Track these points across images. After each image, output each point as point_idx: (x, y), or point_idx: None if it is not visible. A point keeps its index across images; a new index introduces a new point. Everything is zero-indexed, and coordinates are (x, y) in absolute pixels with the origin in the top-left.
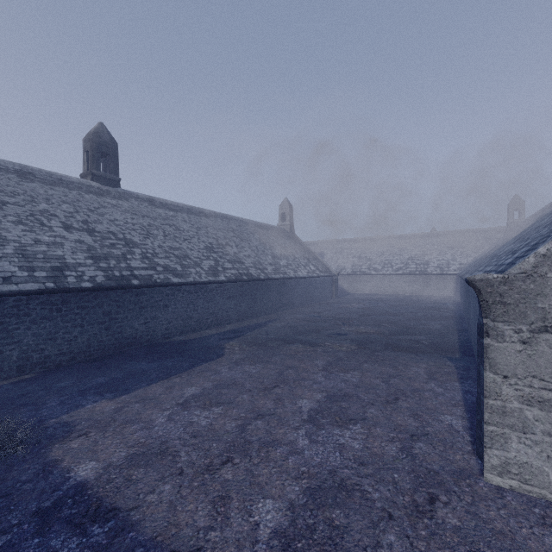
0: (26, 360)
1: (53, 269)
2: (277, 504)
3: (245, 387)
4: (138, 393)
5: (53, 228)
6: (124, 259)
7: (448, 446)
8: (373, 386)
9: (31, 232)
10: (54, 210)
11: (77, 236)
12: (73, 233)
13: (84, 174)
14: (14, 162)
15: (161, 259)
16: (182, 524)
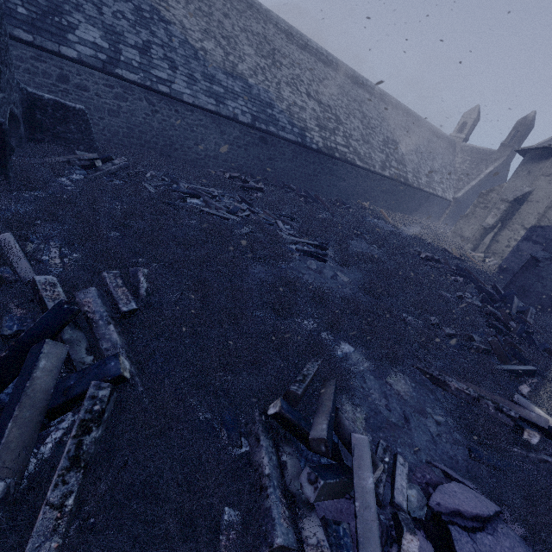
0: None
1: None
2: None
3: None
4: None
5: None
6: None
7: None
8: None
9: None
10: None
11: None
12: None
13: None
14: None
15: None
16: None
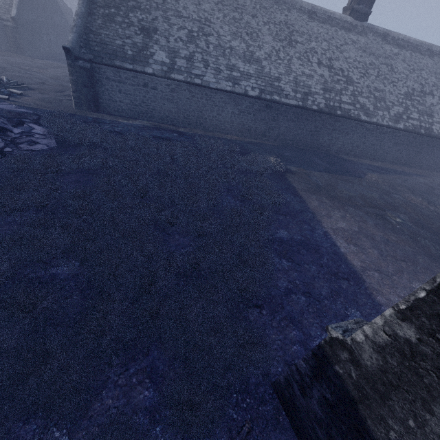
0: (278, 137)
1: (304, 94)
2: (346, 225)
3: (362, 196)
4: (315, 173)
5: (312, 64)
6: (340, 93)
7: (439, 267)
8: (438, 237)
9: (302, 66)
10: (317, 48)
11: (321, 71)
12: (321, 68)
13: (346, 8)
14: (309, 3)
15: (363, 98)
16: (318, 210)
